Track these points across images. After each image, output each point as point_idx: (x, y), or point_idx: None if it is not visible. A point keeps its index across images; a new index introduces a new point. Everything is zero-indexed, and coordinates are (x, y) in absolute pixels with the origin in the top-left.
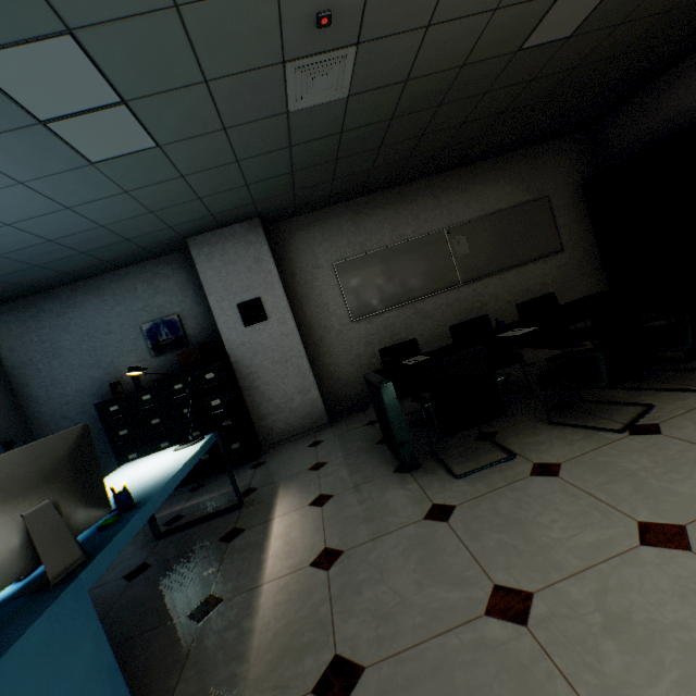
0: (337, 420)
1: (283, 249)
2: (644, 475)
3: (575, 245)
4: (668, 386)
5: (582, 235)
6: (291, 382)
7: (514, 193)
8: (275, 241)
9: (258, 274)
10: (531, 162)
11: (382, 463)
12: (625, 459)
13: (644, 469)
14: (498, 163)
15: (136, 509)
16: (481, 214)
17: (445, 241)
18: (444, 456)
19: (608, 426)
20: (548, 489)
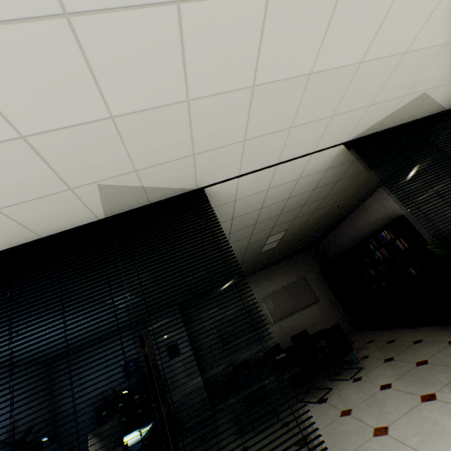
0: (217, 411)
1: (188, 315)
2: (310, 420)
3: (324, 297)
4: (342, 377)
5: (326, 292)
6: (192, 388)
7: (289, 277)
8: (184, 312)
9: (176, 330)
10: (293, 263)
11: (231, 432)
12: (310, 415)
13: (312, 418)
14: (279, 266)
15: (130, 450)
16: (276, 288)
17: (261, 303)
18: (255, 424)
19: (314, 400)
20: (282, 432)
